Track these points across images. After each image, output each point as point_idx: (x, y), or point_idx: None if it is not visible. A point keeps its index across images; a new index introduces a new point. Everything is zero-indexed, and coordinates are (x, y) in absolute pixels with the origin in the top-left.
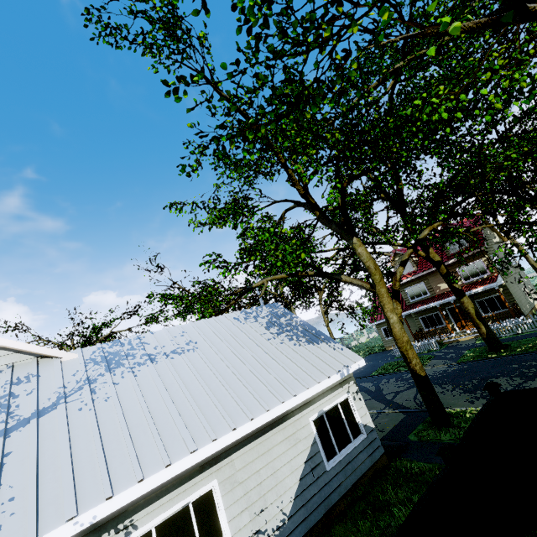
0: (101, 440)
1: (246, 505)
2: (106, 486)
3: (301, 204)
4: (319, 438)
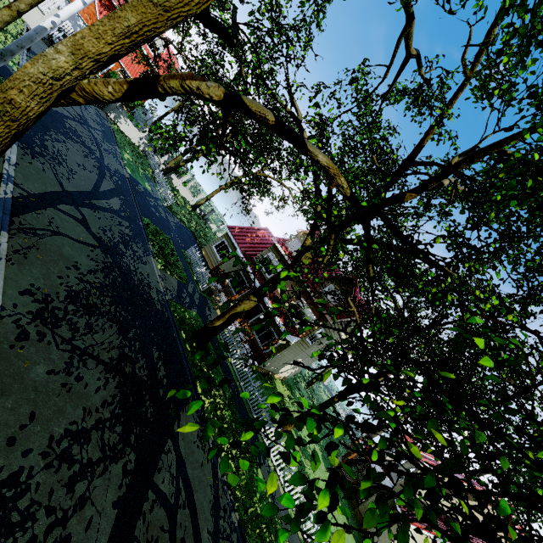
0: None
1: None
2: None
3: None
4: None
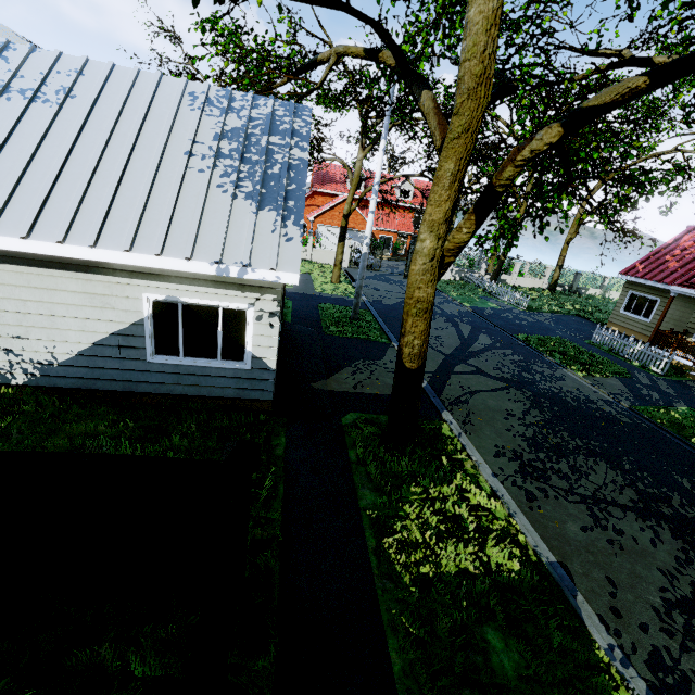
0: None
1: None
2: None
3: None
4: (155, 324)
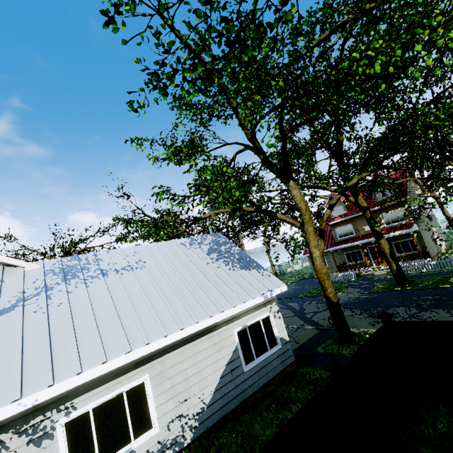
0: (49, 339)
1: (172, 395)
2: (48, 376)
3: (250, 147)
4: (240, 346)
